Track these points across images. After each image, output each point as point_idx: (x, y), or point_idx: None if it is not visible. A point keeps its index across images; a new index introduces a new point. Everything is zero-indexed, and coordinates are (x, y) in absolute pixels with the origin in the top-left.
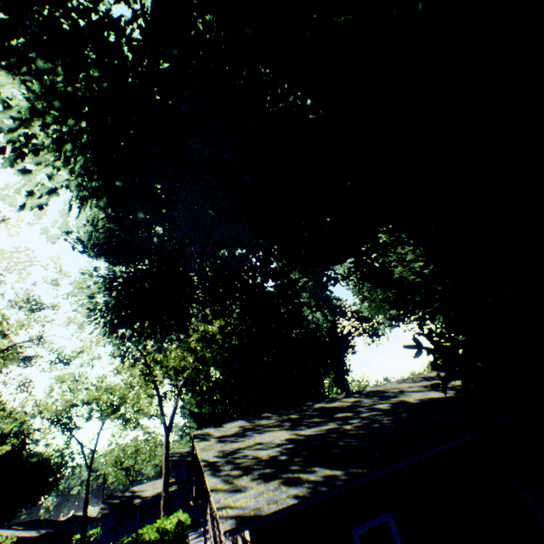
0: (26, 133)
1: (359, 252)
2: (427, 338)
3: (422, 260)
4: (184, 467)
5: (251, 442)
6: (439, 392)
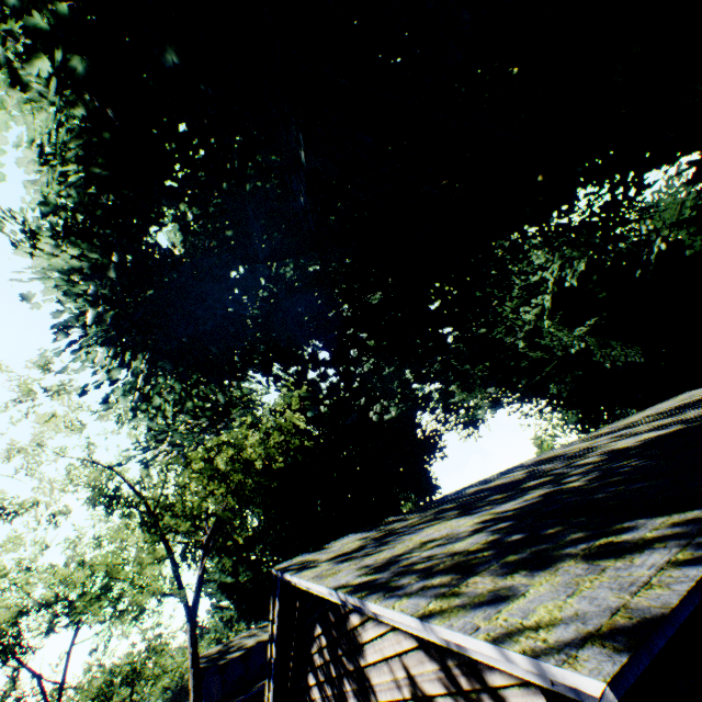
0: None
1: None
2: None
3: None
4: (215, 678)
5: (411, 544)
6: (656, 431)
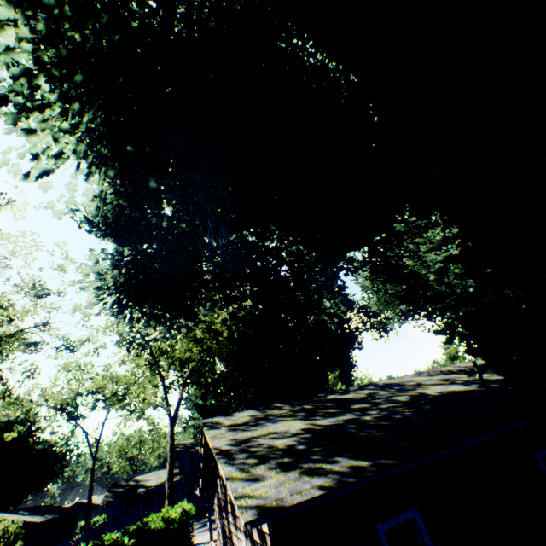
0: (30, 84)
1: (374, 241)
2: (461, 323)
3: (460, 237)
4: (187, 458)
5: (264, 431)
6: (461, 385)
